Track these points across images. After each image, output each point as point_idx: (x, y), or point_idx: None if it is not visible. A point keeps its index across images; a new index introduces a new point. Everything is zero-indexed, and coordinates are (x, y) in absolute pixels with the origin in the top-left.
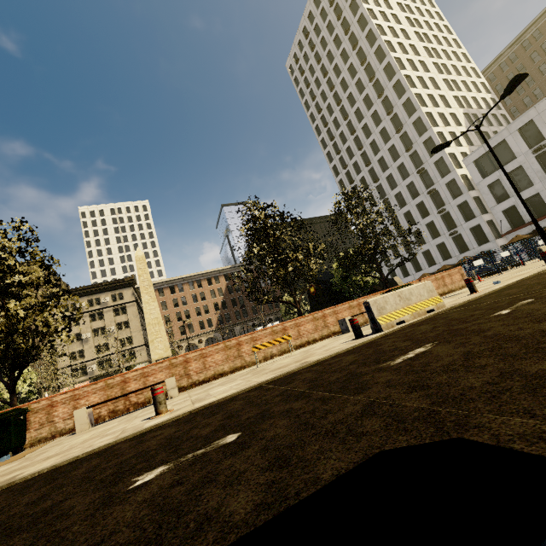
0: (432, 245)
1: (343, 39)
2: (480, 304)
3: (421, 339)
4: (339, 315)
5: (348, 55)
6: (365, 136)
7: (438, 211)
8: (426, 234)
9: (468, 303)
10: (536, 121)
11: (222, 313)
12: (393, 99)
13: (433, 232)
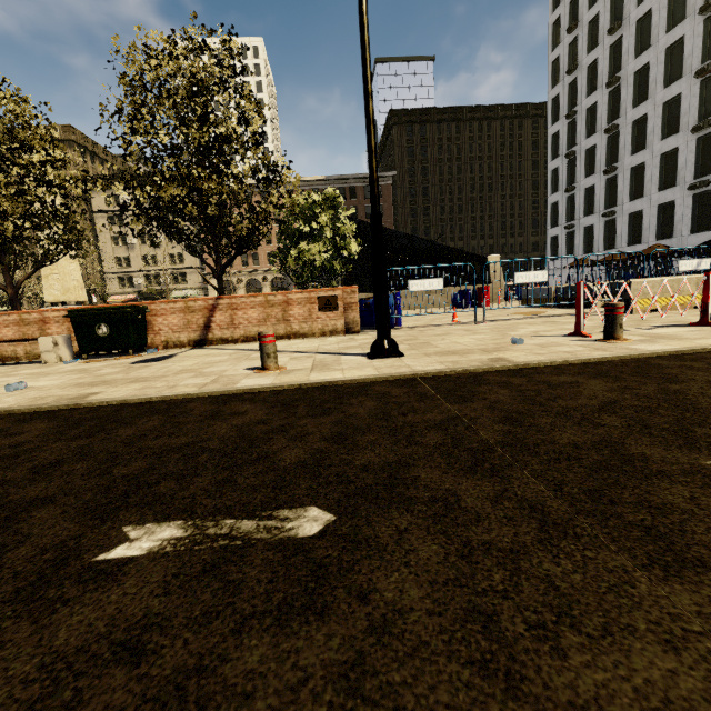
0: (653, 203)
1: None
2: None
3: None
4: None
5: None
6: None
7: (695, 125)
8: (653, 176)
9: None
10: None
11: None
12: None
13: (668, 175)
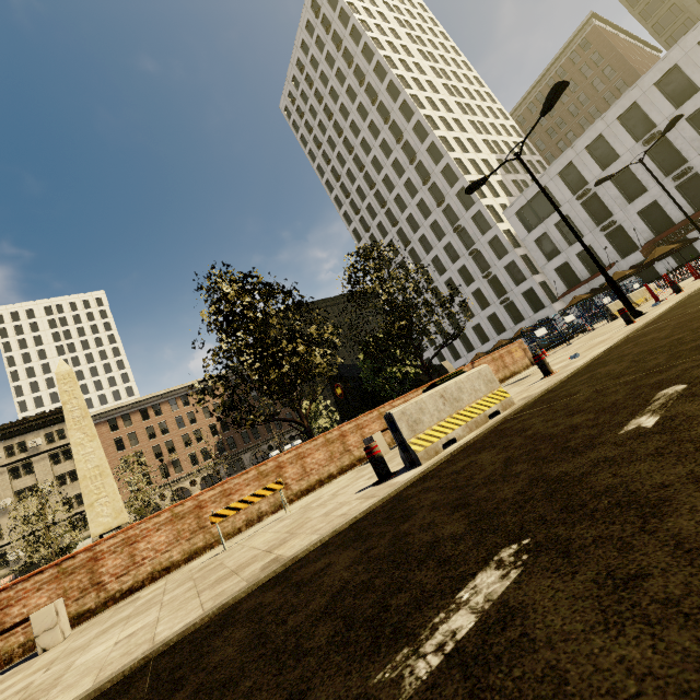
0: (483, 317)
1: (347, 74)
2: (572, 396)
3: (488, 513)
4: (366, 430)
5: (355, 92)
6: (387, 190)
7: (484, 275)
8: (474, 304)
9: (549, 394)
10: (576, 163)
11: (222, 438)
12: (415, 144)
13: (482, 301)
